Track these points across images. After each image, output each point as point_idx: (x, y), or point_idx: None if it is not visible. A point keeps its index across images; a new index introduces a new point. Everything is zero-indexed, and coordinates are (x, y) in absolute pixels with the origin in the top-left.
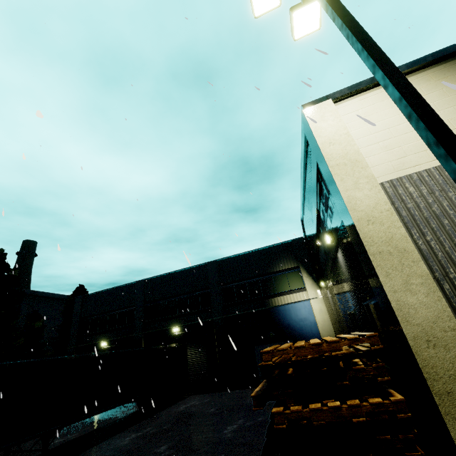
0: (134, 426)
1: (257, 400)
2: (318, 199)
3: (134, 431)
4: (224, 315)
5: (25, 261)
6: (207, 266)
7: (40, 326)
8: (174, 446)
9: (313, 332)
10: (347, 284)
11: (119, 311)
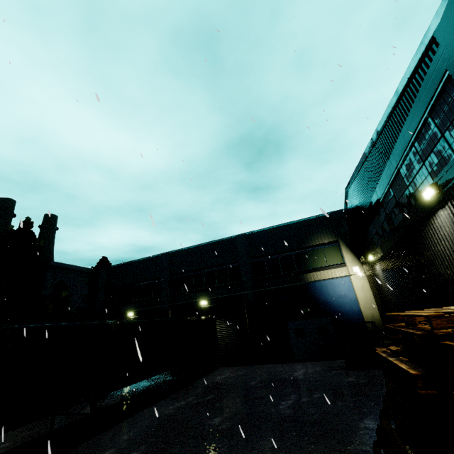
0: (173, 394)
1: (424, 381)
2: (409, 147)
3: (175, 400)
4: (254, 289)
5: (47, 234)
6: (236, 240)
7: (67, 295)
8: (228, 419)
9: (353, 309)
10: (449, 249)
11: (144, 282)
